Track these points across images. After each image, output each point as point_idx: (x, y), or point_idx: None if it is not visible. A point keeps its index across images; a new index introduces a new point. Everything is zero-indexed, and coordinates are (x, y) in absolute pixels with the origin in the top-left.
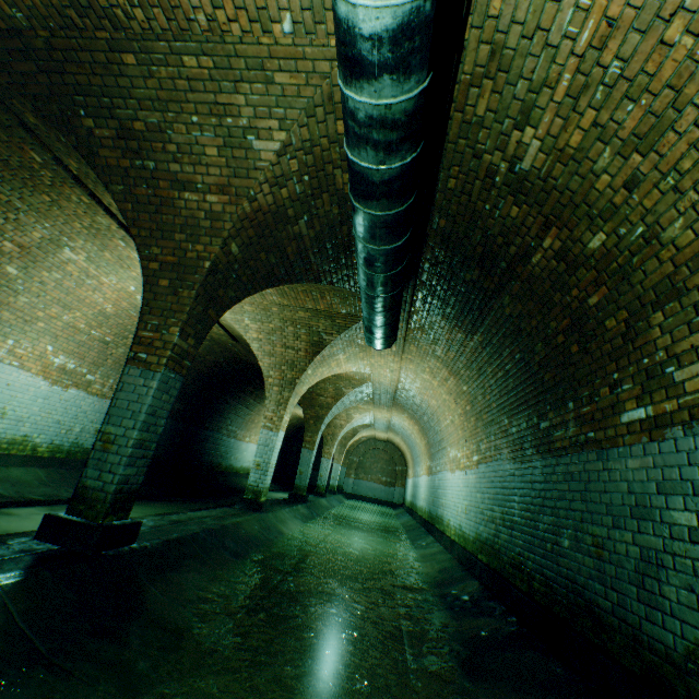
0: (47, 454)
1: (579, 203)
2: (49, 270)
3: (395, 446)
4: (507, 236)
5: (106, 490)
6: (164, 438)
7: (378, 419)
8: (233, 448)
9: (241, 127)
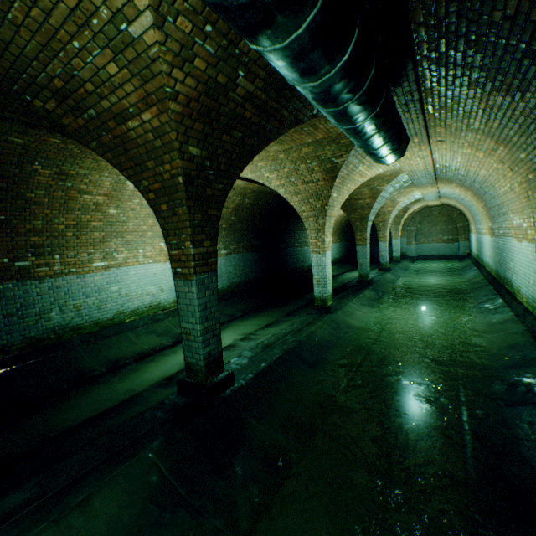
0: None
1: None
2: (130, 200)
3: (451, 207)
4: None
5: (199, 365)
6: (257, 266)
7: (424, 195)
8: (307, 253)
9: (108, 20)
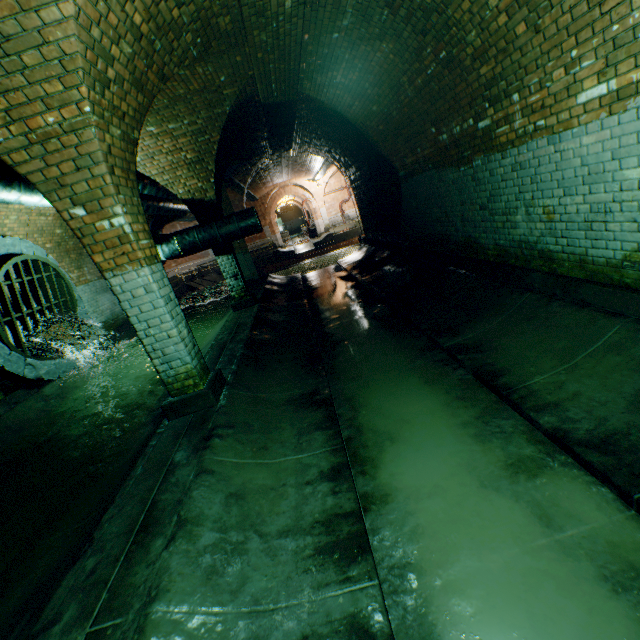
0: None
1: None
2: None
3: None
4: None
5: None
6: None
7: None
8: None
9: None
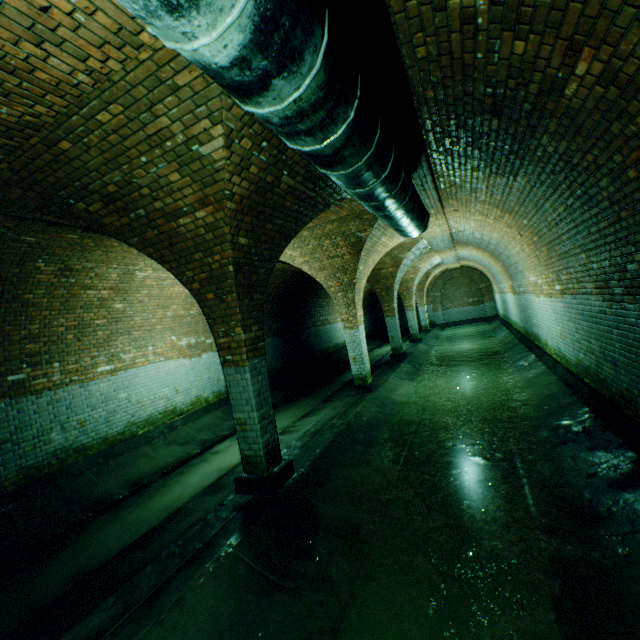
0: (215, 400)
1: (618, 8)
2: (138, 292)
3: (471, 268)
4: (519, 76)
5: (259, 455)
6: (279, 352)
7: (444, 259)
8: (331, 332)
9: (181, 143)
